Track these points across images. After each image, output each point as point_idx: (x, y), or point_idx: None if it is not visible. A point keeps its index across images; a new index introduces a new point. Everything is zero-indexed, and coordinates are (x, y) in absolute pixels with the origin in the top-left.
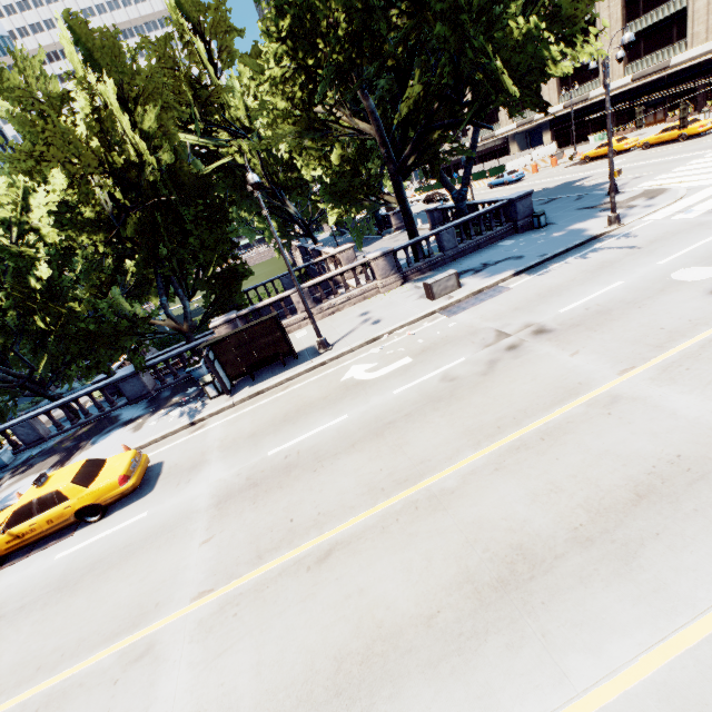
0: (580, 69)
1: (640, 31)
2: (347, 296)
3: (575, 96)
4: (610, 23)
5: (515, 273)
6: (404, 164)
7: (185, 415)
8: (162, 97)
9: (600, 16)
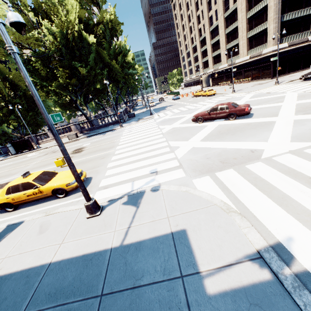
0: (218, 57)
1: (230, 48)
2: (64, 135)
3: (217, 67)
4: (222, 43)
5: (87, 136)
6: (76, 101)
7: (3, 158)
8: (19, 77)
9: (220, 39)
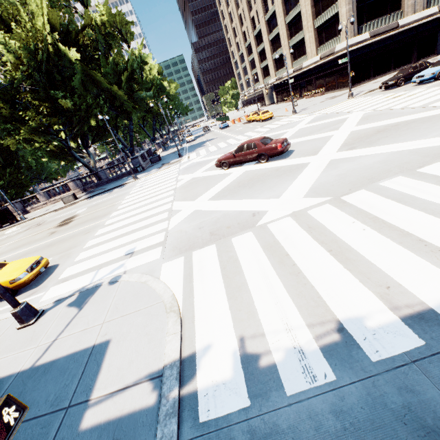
0: (280, 59)
1: (295, 44)
2: (61, 196)
3: (280, 74)
4: (283, 38)
5: (88, 197)
6: (69, 147)
7: None
8: None
9: (280, 32)
